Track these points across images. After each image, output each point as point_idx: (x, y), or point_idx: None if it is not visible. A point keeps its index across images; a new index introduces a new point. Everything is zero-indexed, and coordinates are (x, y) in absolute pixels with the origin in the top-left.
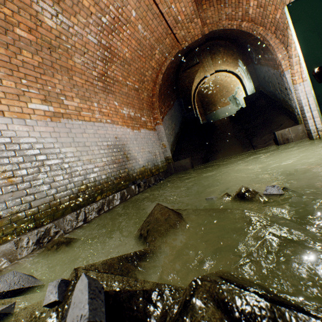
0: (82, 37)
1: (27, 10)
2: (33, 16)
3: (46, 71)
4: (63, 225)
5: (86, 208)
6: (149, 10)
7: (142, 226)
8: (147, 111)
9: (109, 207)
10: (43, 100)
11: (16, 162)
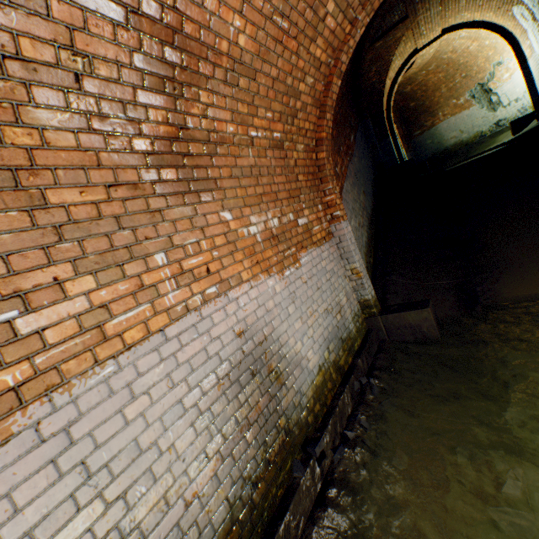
0: (44, 2)
1: None
2: None
3: None
4: None
5: None
6: None
7: None
8: (307, 193)
9: None
10: None
11: None
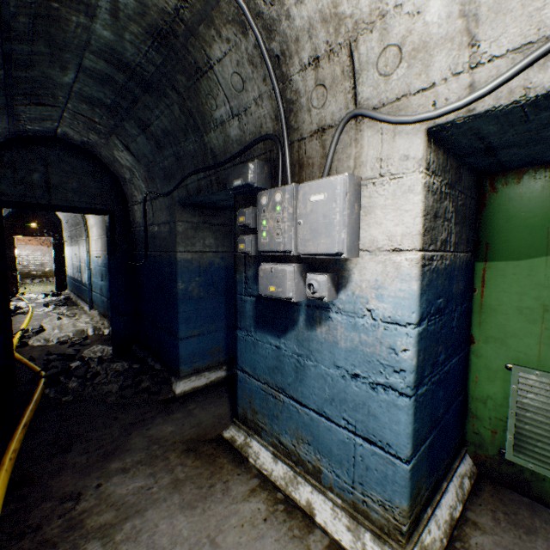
0: None
1: None
2: None
3: None
4: None
5: None
6: None
7: None
8: None
9: None
10: None
11: None
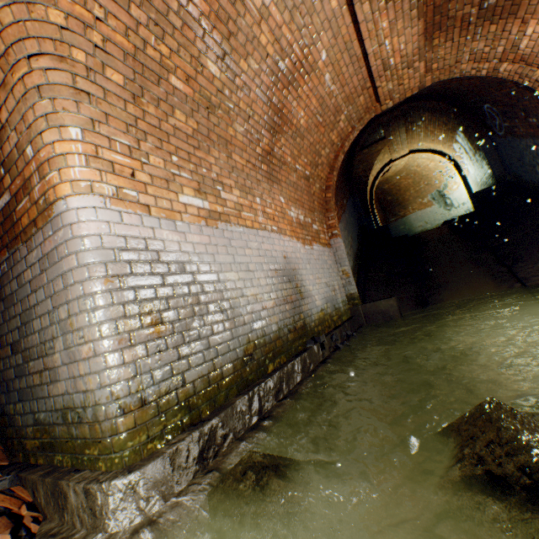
0: (249, 92)
1: (189, 49)
2: (194, 58)
3: (200, 144)
4: (232, 422)
5: (259, 388)
6: (347, 51)
7: (474, 452)
8: (318, 214)
9: (289, 387)
10: (196, 191)
11: (165, 295)
